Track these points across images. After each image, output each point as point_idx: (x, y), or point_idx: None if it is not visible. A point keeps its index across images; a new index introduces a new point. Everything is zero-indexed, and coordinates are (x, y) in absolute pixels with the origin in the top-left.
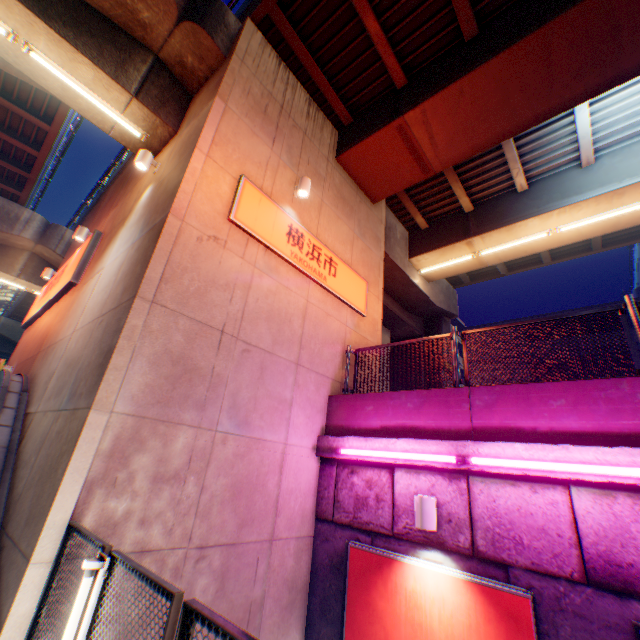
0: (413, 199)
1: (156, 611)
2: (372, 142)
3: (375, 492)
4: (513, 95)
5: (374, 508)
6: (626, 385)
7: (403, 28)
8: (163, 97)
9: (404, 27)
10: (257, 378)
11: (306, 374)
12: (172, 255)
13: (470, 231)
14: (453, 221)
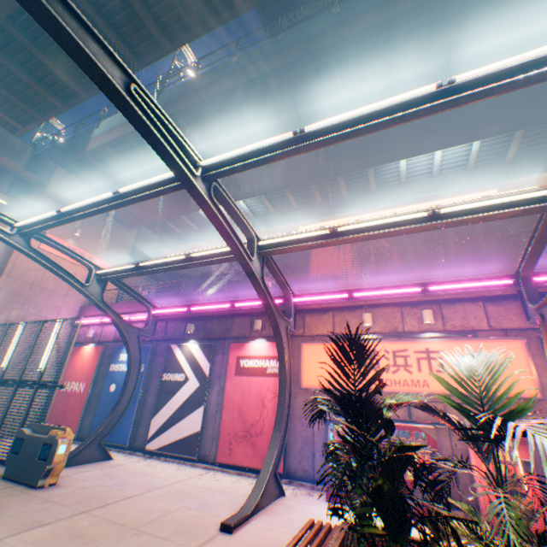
0: (157, 225)
1: (5, 351)
2: (118, 211)
3: (85, 332)
4: (161, 209)
5: (83, 337)
6: (136, 302)
7: (126, 177)
8: (19, 192)
9: (126, 177)
10: (47, 298)
11: (71, 298)
12: (17, 262)
13: (179, 243)
14: (176, 236)
